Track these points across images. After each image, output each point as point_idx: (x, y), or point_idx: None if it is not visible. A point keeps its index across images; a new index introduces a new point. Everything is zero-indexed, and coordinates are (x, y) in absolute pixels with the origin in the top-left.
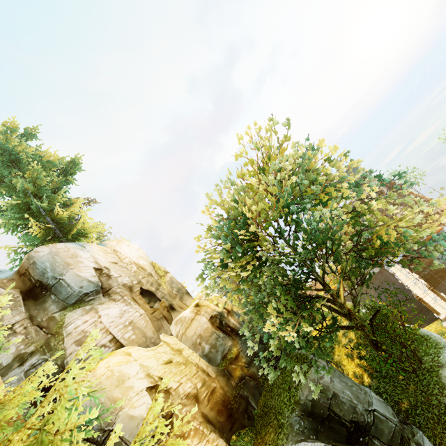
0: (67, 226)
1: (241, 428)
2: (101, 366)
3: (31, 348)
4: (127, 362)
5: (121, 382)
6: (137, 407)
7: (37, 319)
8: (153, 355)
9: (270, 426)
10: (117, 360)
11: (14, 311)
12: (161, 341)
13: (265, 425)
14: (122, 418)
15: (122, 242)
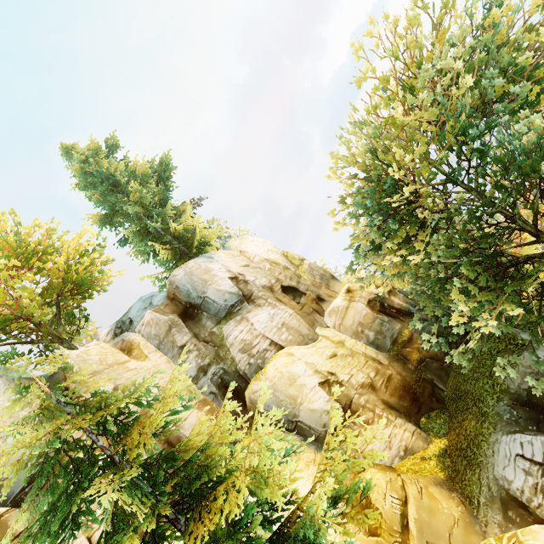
0: (188, 240)
1: (430, 410)
2: (270, 369)
3: (206, 360)
4: (292, 362)
5: (293, 382)
6: (315, 401)
7: (201, 336)
8: (315, 352)
9: (469, 413)
10: (282, 362)
11: (181, 333)
12: (318, 336)
13: (461, 410)
14: (305, 412)
15: (244, 239)
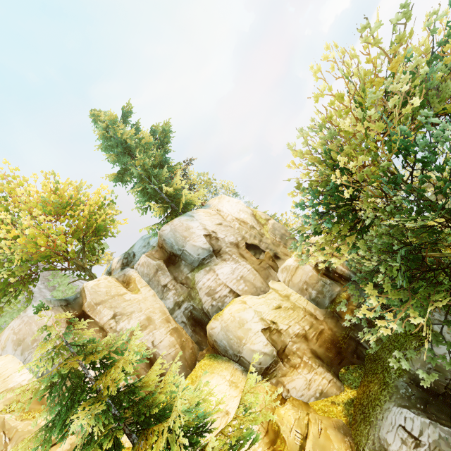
0: (177, 199)
1: (350, 364)
2: (226, 313)
3: (181, 298)
4: (244, 309)
5: (242, 325)
6: (256, 344)
7: (179, 278)
8: (264, 302)
9: (376, 377)
10: (236, 308)
11: (164, 275)
12: (270, 288)
13: (372, 372)
14: (246, 351)
15: (222, 198)
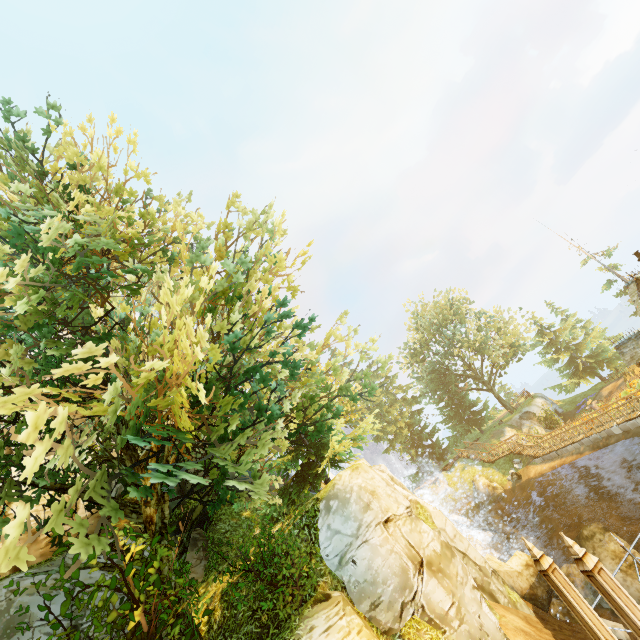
0: None
1: None
2: None
3: None
4: None
5: None
6: None
7: None
8: None
9: None
10: None
11: None
12: None
13: None
14: None
15: None
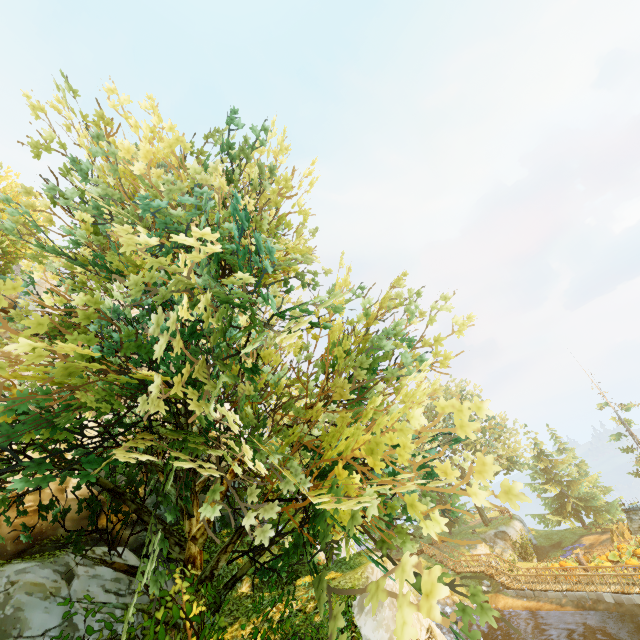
0: None
1: None
2: None
3: None
4: None
5: None
6: None
7: None
8: None
9: None
10: None
11: None
12: None
13: None
14: None
15: None
